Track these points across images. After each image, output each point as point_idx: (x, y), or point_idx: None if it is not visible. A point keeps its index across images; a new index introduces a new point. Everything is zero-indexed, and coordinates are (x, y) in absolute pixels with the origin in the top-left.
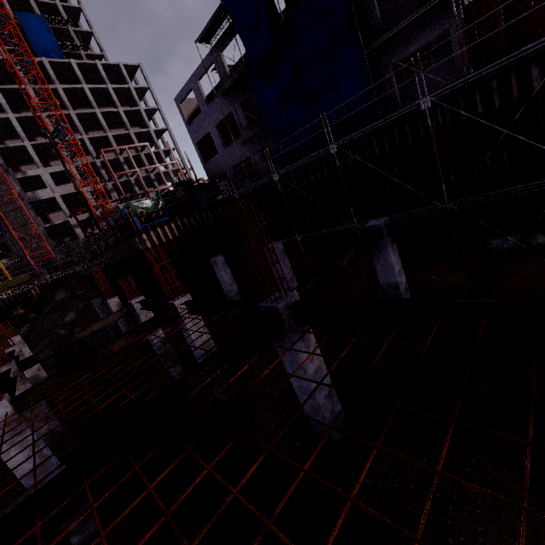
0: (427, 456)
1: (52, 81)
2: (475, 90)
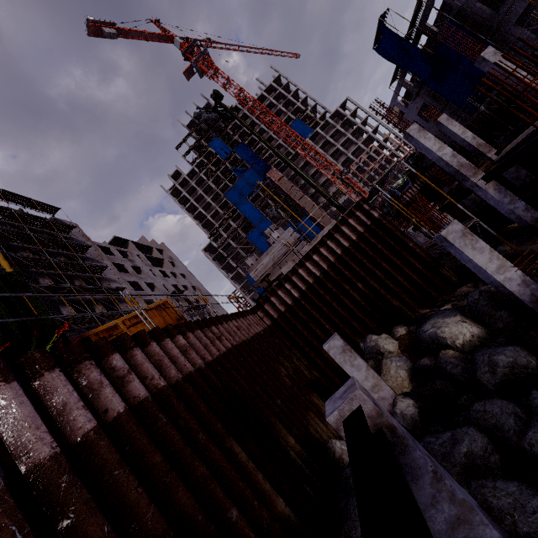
0: None
1: None
2: None
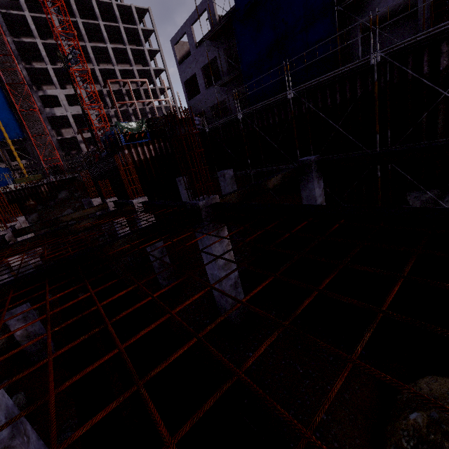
0: (302, 344)
1: (74, 14)
2: (425, 51)
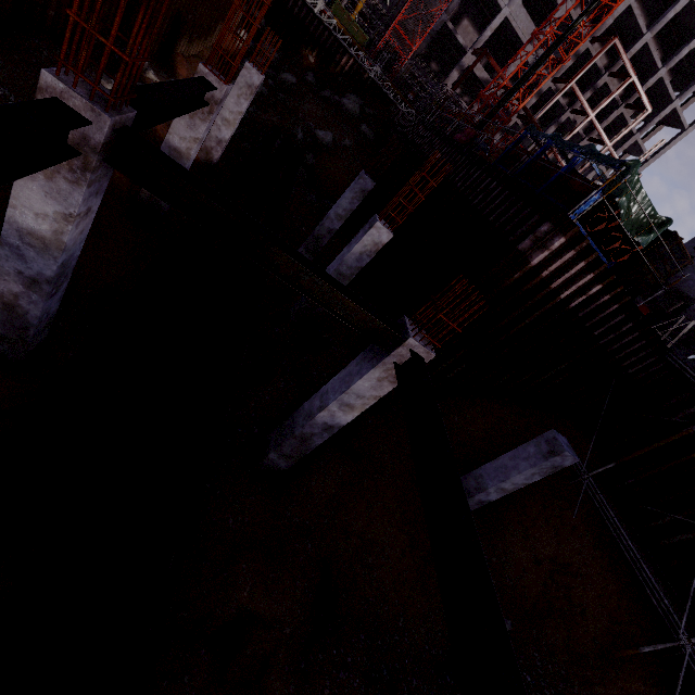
0: None
1: None
2: None
